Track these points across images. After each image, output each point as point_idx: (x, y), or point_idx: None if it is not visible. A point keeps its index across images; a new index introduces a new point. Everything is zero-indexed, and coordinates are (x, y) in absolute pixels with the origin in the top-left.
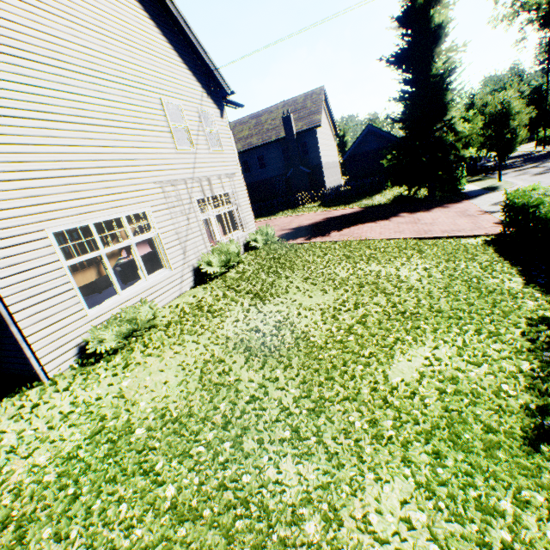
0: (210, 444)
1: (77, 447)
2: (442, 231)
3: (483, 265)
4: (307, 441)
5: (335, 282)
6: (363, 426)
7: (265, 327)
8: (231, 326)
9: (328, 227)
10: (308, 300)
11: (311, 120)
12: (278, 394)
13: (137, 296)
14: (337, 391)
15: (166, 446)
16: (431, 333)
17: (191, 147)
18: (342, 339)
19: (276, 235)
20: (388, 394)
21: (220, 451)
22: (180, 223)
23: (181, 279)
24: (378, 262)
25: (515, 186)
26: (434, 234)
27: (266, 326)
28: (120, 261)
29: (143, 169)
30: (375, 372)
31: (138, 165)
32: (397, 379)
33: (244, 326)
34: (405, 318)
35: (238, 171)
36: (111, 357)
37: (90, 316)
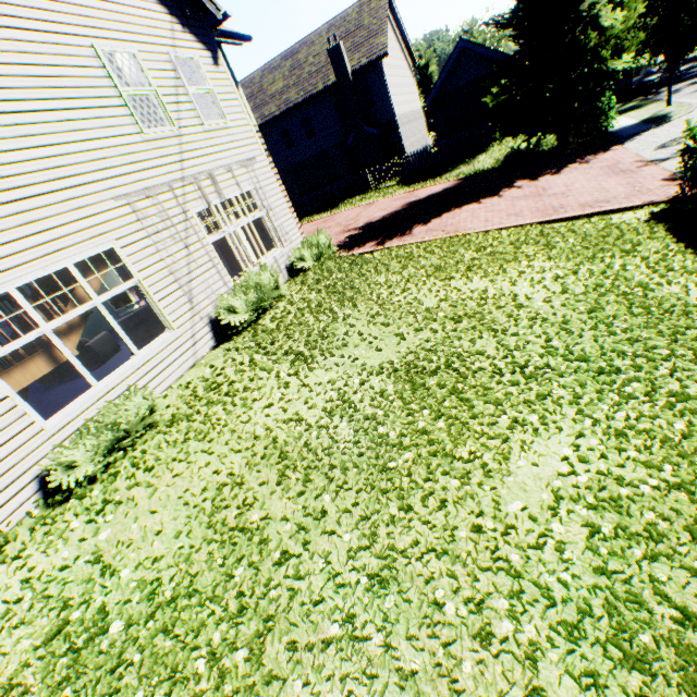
0: (214, 658)
1: (23, 666)
2: (581, 205)
3: (651, 262)
4: (367, 642)
5: (418, 317)
6: (458, 612)
7: (309, 414)
8: (261, 416)
9: (410, 219)
10: (376, 355)
11: (372, 47)
12: (324, 544)
13: (125, 382)
14: (417, 533)
15: (150, 659)
16: (571, 406)
17: (170, 126)
18: (426, 426)
19: (336, 241)
20: (500, 538)
21: (228, 671)
22: (175, 255)
23: (193, 340)
24: (483, 273)
25: (694, 109)
26: (569, 211)
27: (313, 410)
28: (130, 309)
29: (89, 179)
30: (480, 490)
31: (77, 174)
32: (515, 506)
33: (280, 413)
34: (526, 378)
35: (260, 153)
36: (86, 491)
37: (50, 430)
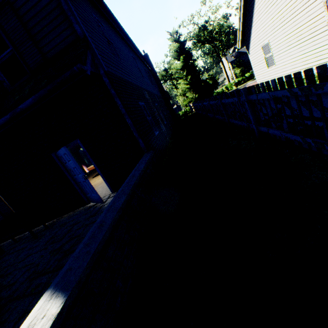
0: None
1: None
2: None
3: None
4: None
5: None
6: None
7: None
8: None
9: None
10: None
11: None
12: None
13: None
14: None
15: None
16: None
17: None
18: None
19: None
20: None
21: None
22: None
23: None
24: None
25: None
26: None
27: None
28: None
29: None
30: None
31: None
32: None
33: None
34: None
35: None
36: None
37: None
